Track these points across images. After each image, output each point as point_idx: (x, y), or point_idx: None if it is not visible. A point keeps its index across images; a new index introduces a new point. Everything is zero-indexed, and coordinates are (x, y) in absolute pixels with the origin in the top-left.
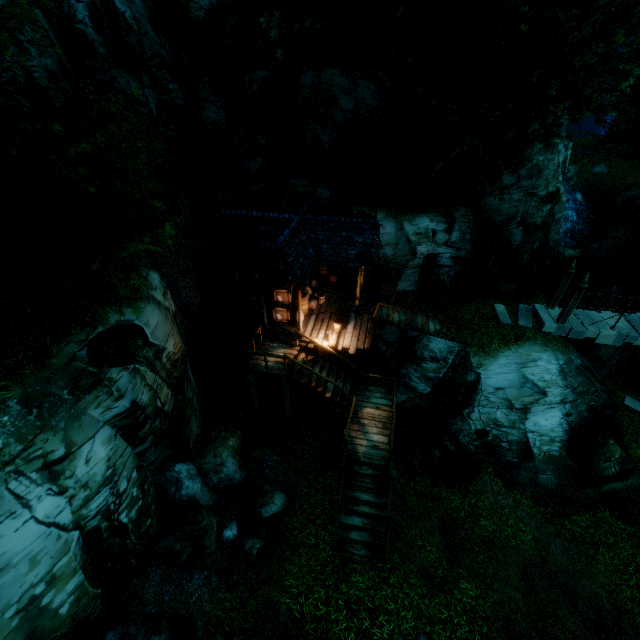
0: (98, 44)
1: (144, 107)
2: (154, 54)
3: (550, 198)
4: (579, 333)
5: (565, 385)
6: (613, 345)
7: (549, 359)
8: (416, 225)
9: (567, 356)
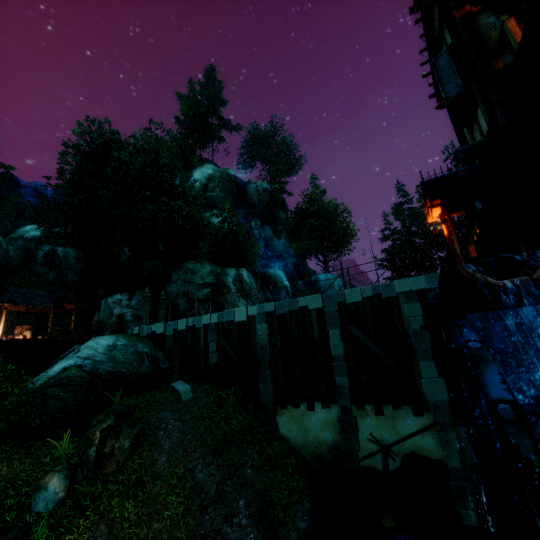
0: (39, 260)
1: (46, 277)
2: (68, 265)
3: (209, 285)
4: (149, 328)
5: (105, 353)
6: (170, 335)
7: (108, 338)
8: (113, 298)
9: (133, 343)
